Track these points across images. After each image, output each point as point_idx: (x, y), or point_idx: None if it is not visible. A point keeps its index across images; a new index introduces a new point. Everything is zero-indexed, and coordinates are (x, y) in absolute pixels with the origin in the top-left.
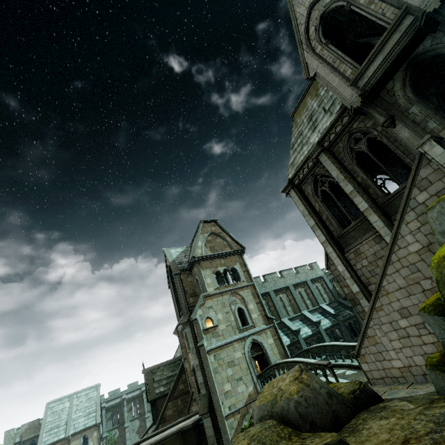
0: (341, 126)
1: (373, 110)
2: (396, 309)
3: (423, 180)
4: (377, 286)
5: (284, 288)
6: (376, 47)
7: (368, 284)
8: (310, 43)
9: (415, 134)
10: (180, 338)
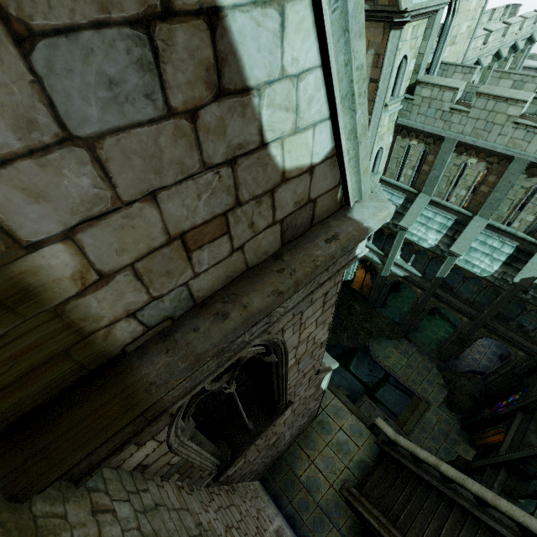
0: None
1: None
2: None
3: None
4: None
5: (497, 152)
6: None
7: None
8: None
9: None
10: None
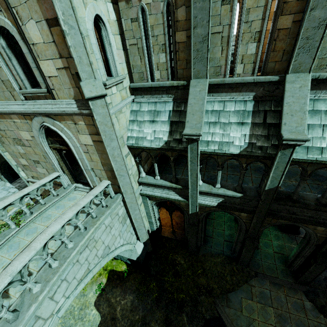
0: None
1: None
2: None
3: None
4: None
5: None
6: None
7: None
8: None
9: None
10: None
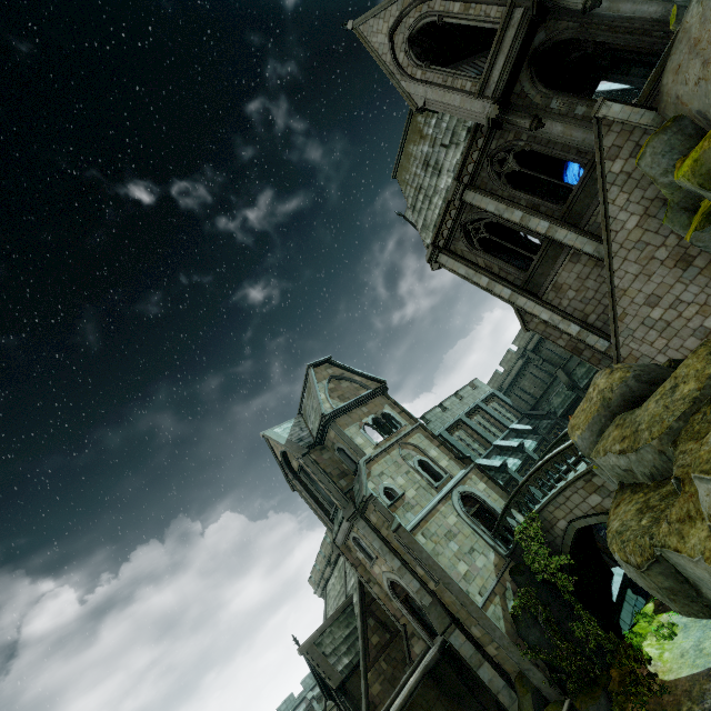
0: (478, 151)
1: (514, 116)
2: (642, 303)
3: (611, 148)
4: (610, 291)
5: (455, 423)
6: (493, 49)
7: (585, 318)
8: (405, 71)
9: (569, 125)
10: (346, 554)
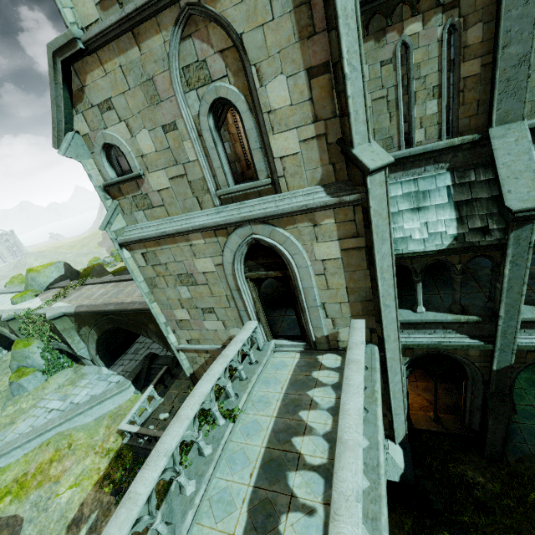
0: None
1: None
2: None
3: None
4: None
5: None
6: None
7: None
8: None
9: None
10: None
